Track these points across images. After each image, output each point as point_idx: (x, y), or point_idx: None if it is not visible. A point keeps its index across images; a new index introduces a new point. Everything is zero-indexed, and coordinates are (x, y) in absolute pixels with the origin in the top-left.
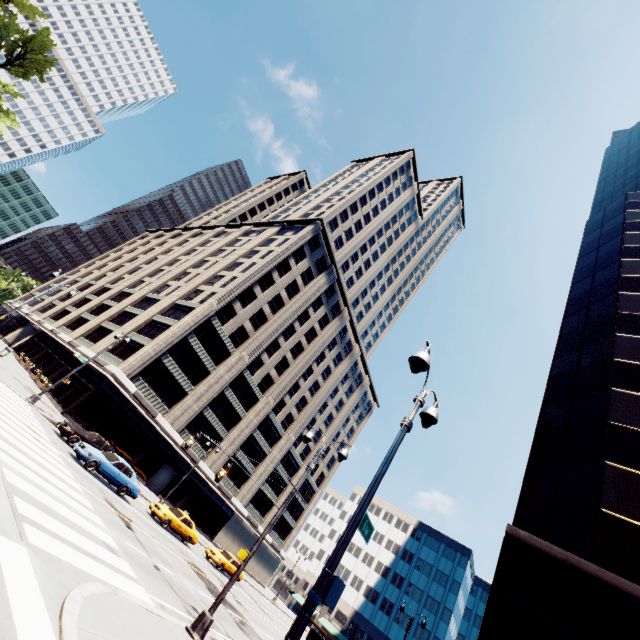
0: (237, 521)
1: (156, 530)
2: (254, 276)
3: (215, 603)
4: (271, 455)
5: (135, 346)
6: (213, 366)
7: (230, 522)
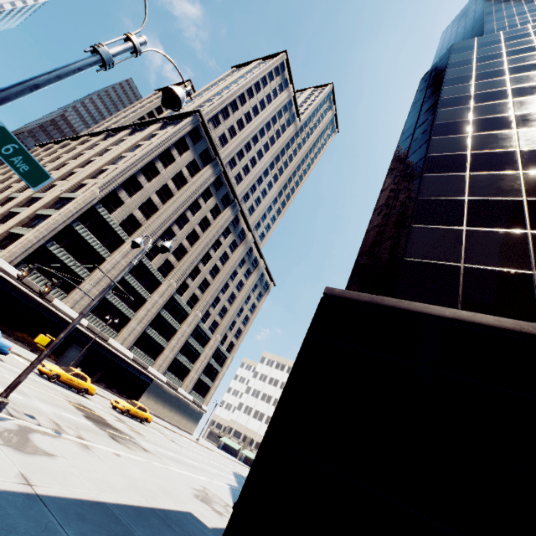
0: (157, 386)
1: (33, 380)
2: (136, 165)
3: (8, 387)
4: (181, 330)
5: (18, 238)
6: (107, 253)
7: (150, 388)
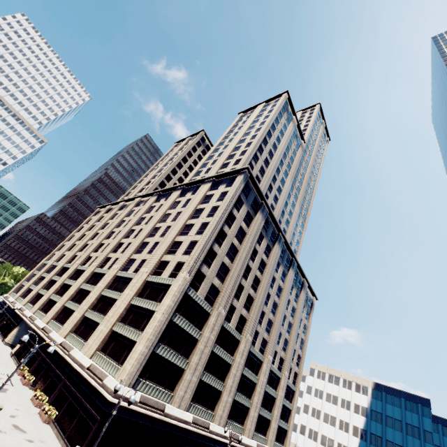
0: None
1: None
2: (211, 237)
3: None
4: (259, 382)
5: (124, 341)
6: (198, 332)
7: None
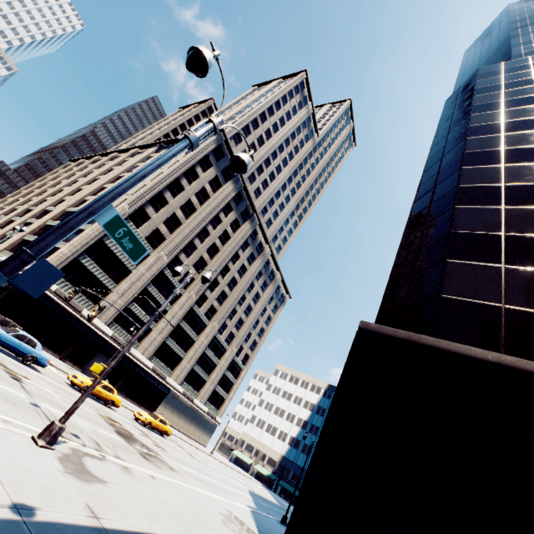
0: (174, 397)
1: (68, 392)
2: (163, 182)
3: (66, 413)
4: (199, 341)
5: (53, 251)
6: (133, 265)
7: (168, 398)
